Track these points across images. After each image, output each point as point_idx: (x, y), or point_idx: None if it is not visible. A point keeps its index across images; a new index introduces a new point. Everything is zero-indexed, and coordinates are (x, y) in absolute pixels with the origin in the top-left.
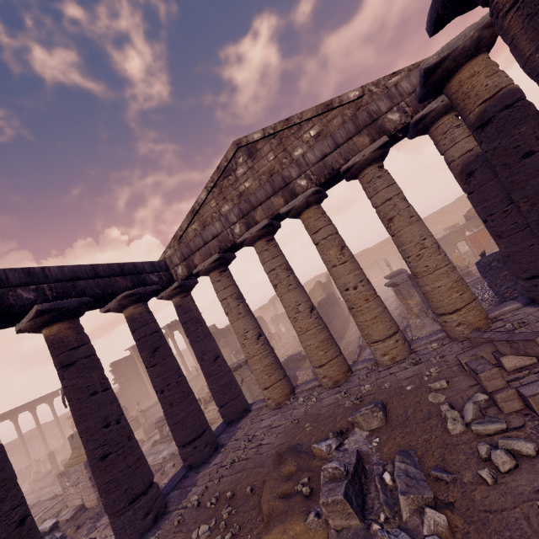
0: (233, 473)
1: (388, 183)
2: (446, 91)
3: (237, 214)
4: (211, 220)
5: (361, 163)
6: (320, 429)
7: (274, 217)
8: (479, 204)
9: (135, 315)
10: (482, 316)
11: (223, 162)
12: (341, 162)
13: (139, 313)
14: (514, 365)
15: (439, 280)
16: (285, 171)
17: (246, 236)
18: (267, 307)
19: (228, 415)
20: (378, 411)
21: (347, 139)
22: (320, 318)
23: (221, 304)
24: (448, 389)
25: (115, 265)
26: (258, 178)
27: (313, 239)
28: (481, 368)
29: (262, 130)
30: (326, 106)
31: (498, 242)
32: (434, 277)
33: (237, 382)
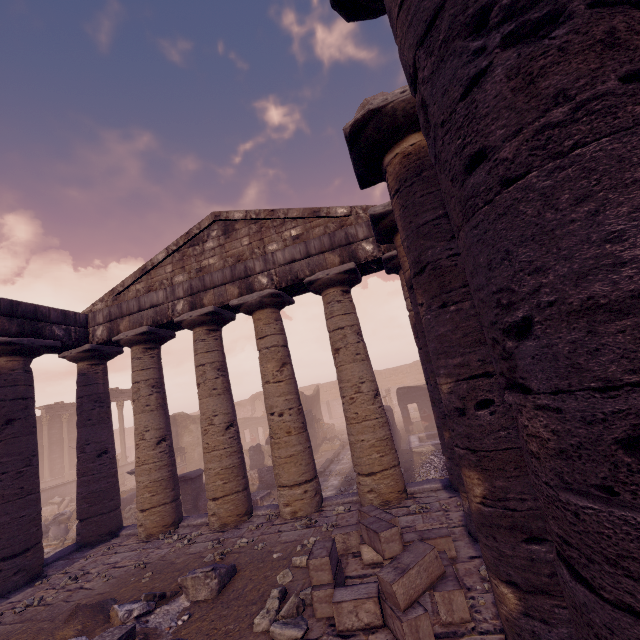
0: (14, 622)
1: (346, 310)
2: (395, 242)
3: (186, 289)
4: (160, 286)
5: (324, 281)
6: (153, 585)
7: (225, 307)
8: (424, 363)
9: (3, 369)
10: (397, 488)
11: (195, 229)
12: (307, 272)
13: (10, 369)
14: (372, 558)
15: (364, 433)
16: (250, 261)
17: (185, 317)
18: (244, 405)
19: (84, 535)
20: (214, 577)
21: (319, 252)
22: (236, 439)
23: (132, 387)
24: (303, 569)
25: (5, 301)
26: (224, 259)
27: (257, 345)
28: (318, 553)
29: (245, 211)
30: (313, 212)
31: (433, 410)
32: (360, 428)
33: (117, 492)
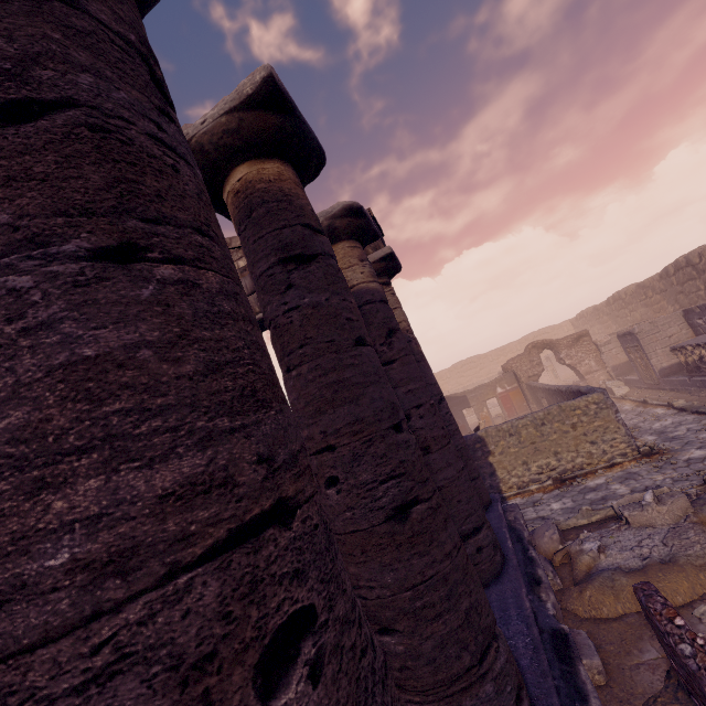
0: None
1: None
2: None
3: None
4: None
5: None
6: None
7: None
8: None
9: None
10: None
11: None
12: (257, 309)
13: None
14: None
15: None
16: None
17: None
18: None
19: None
20: None
21: None
22: None
23: None
24: None
25: None
26: None
27: None
28: None
29: None
30: None
31: None
32: None
33: None
